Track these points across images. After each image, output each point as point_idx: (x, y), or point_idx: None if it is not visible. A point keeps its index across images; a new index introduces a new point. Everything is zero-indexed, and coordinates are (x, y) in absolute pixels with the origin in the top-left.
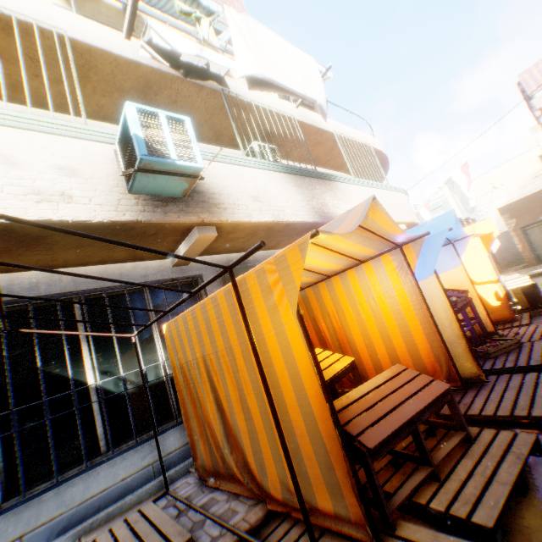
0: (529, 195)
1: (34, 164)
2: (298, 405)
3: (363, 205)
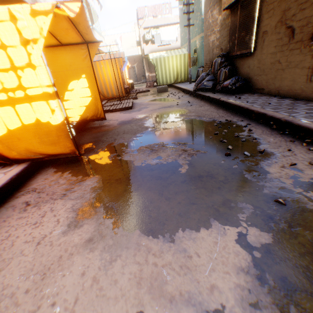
0: (132, 56)
1: None
2: (118, 82)
3: (123, 53)
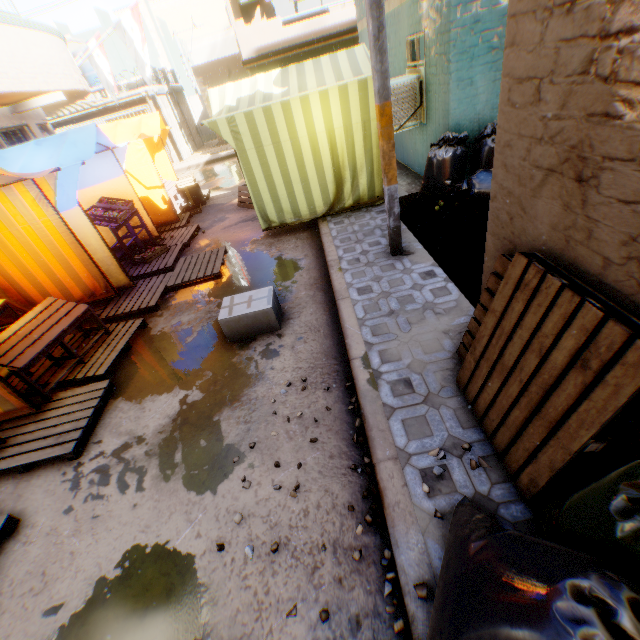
0: (220, 61)
1: None
2: None
3: None
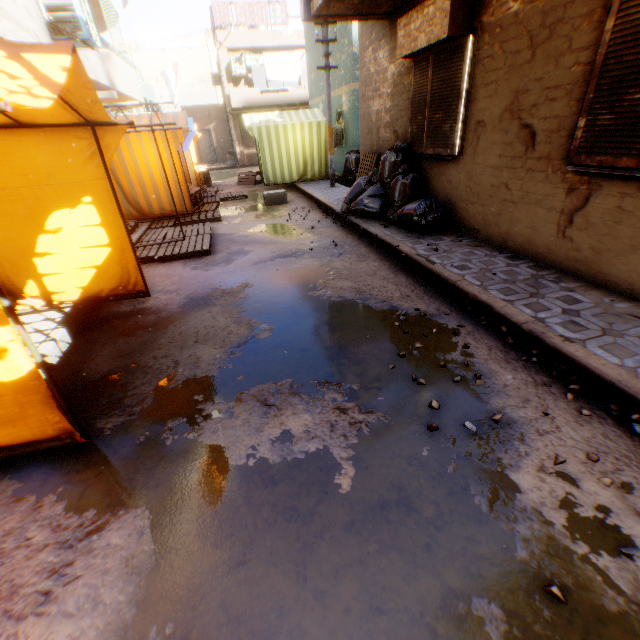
0: (203, 106)
1: (20, 5)
2: (174, 181)
3: (184, 115)
